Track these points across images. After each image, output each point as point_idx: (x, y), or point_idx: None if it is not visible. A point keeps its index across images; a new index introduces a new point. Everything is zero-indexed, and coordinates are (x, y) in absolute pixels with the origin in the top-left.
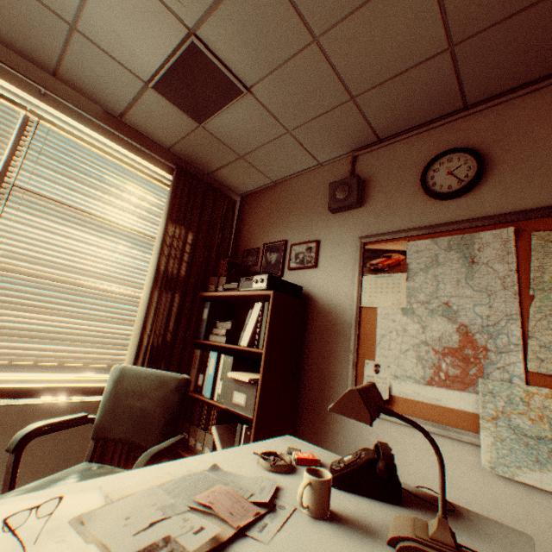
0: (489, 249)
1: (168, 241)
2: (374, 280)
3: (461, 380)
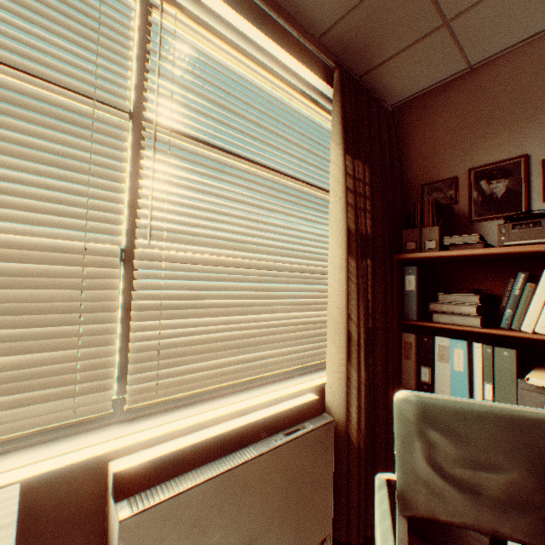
0: None
1: (350, 184)
2: None
3: None
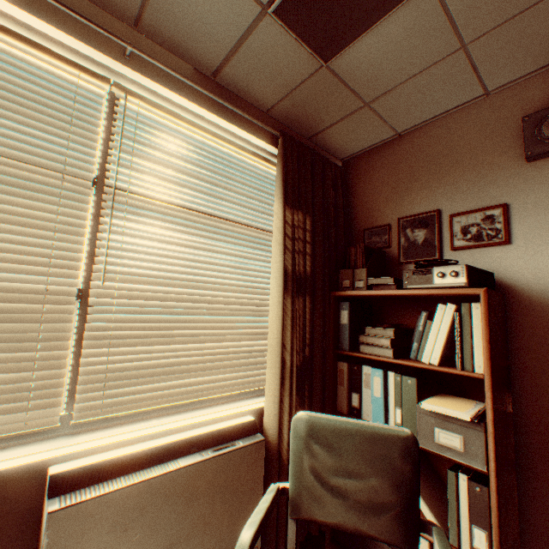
0: None
1: (289, 231)
2: None
3: None
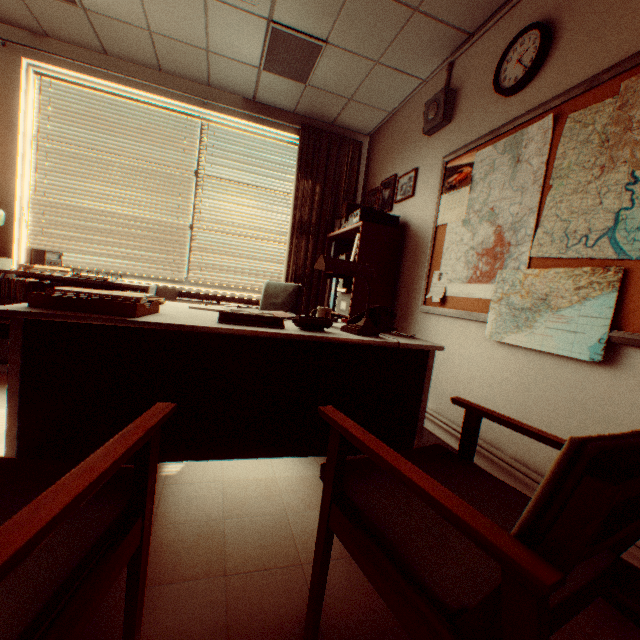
0: (532, 144)
1: (299, 195)
2: (448, 199)
3: (488, 275)
